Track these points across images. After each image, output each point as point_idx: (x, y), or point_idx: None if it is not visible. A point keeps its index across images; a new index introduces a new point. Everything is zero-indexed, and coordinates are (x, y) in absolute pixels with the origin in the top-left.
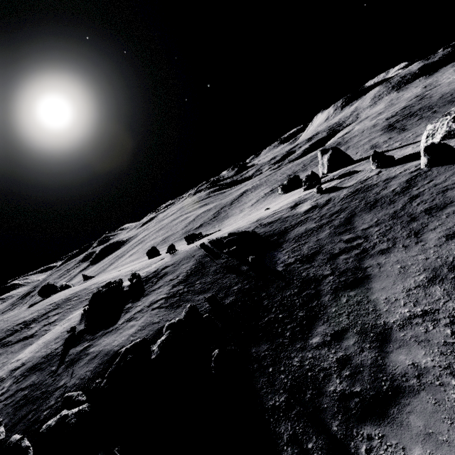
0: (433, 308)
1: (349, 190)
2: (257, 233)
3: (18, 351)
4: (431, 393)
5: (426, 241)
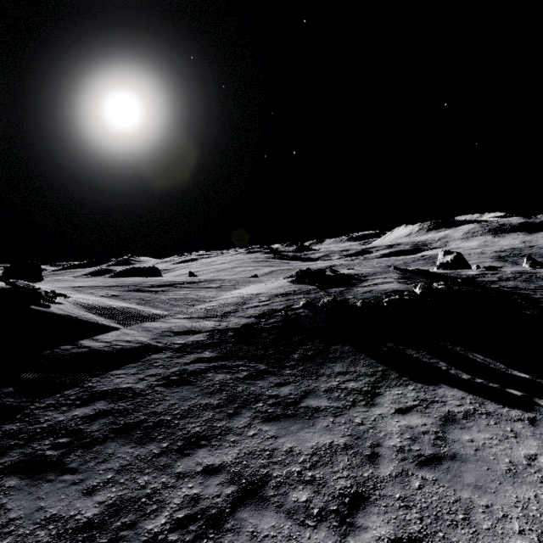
0: None
1: (513, 271)
2: (440, 274)
3: (220, 291)
4: None
5: None
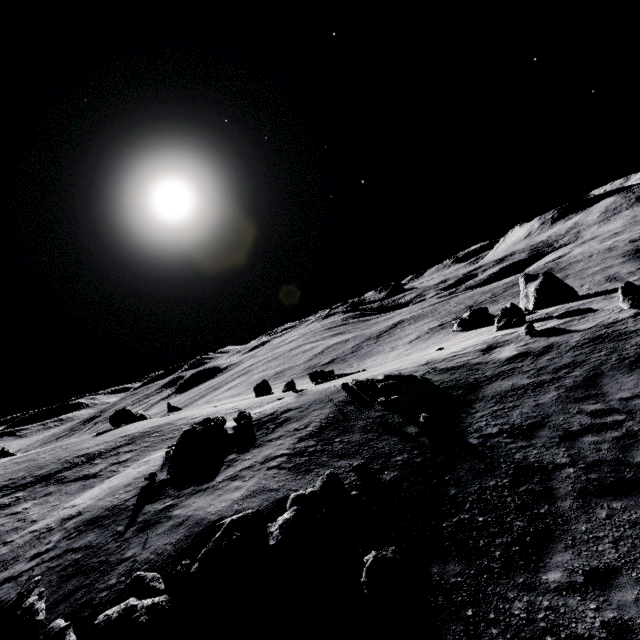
0: None
1: (585, 336)
2: (430, 381)
3: (74, 493)
4: None
5: None
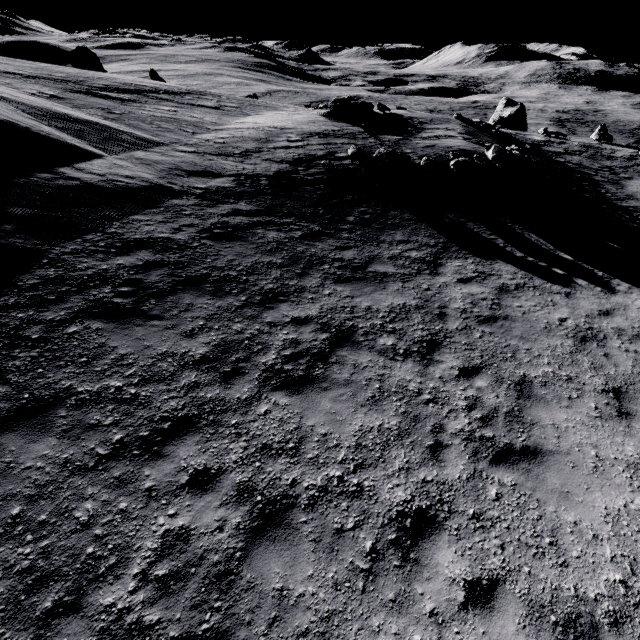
0: None
1: (580, 143)
2: (506, 135)
3: (223, 115)
4: None
5: None
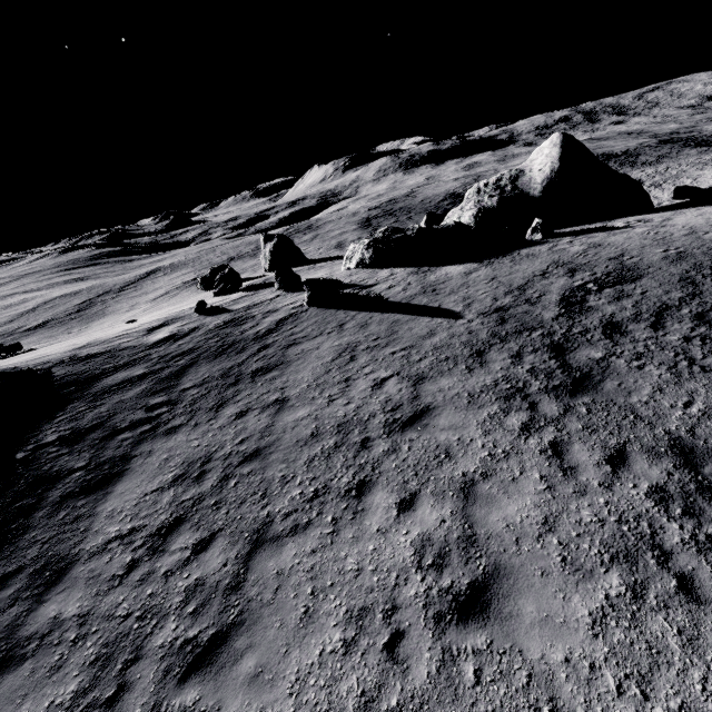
0: (144, 523)
1: (225, 318)
2: (51, 376)
3: None
4: (37, 660)
5: (219, 419)
